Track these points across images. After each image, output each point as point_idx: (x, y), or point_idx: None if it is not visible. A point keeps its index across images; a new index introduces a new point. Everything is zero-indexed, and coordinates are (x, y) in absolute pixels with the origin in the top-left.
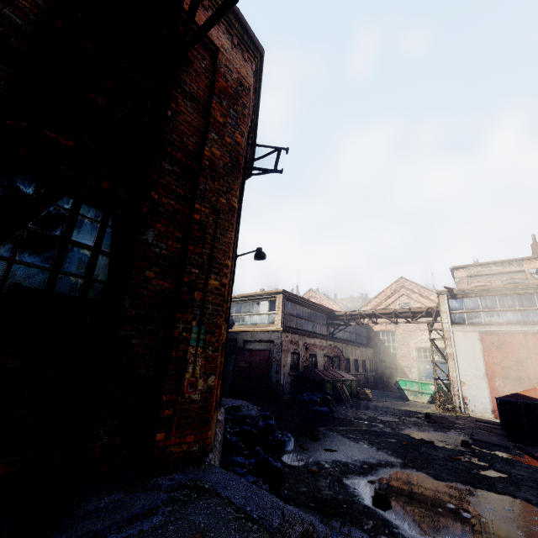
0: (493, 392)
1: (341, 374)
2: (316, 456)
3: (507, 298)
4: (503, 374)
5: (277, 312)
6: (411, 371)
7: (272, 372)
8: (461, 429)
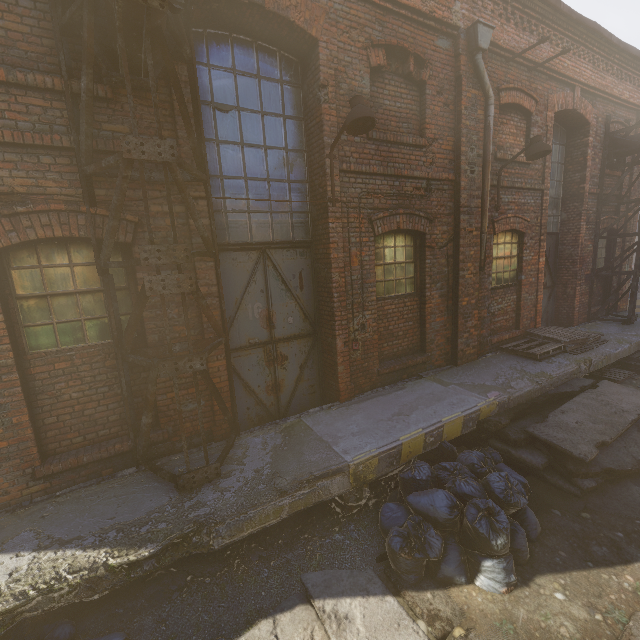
0: None
1: None
2: None
3: None
4: None
5: None
6: None
7: None
8: None
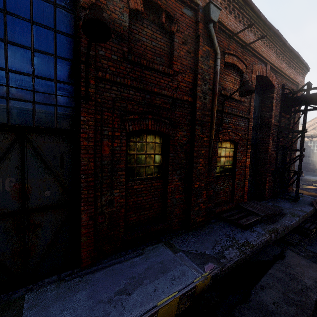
0: None
1: None
2: None
3: None
4: None
5: None
6: None
7: None
8: None
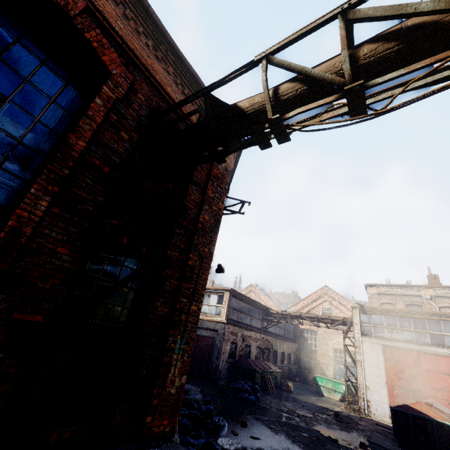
0: (392, 399)
1: (269, 366)
2: (244, 442)
3: (405, 319)
4: (399, 384)
5: (224, 306)
6: (328, 369)
7: (213, 358)
8: (362, 431)
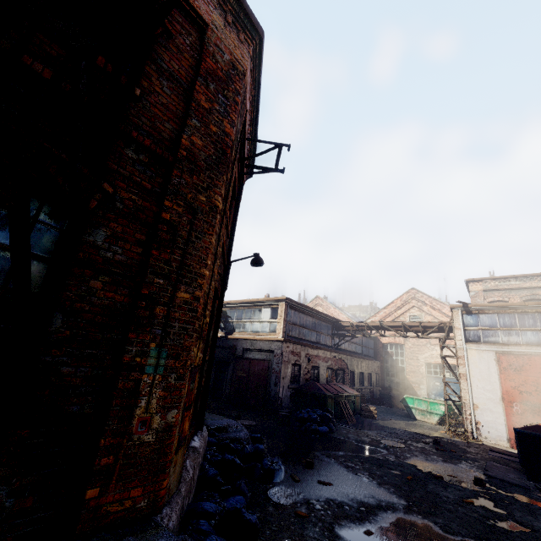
0: (510, 418)
1: (345, 389)
2: (308, 490)
3: (528, 316)
4: (521, 399)
5: (279, 320)
6: (420, 388)
7: (271, 384)
8: (474, 461)
